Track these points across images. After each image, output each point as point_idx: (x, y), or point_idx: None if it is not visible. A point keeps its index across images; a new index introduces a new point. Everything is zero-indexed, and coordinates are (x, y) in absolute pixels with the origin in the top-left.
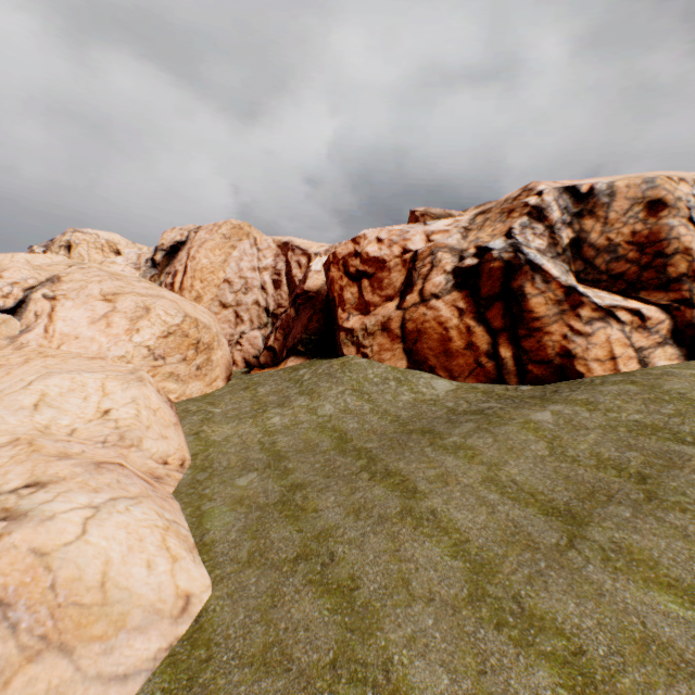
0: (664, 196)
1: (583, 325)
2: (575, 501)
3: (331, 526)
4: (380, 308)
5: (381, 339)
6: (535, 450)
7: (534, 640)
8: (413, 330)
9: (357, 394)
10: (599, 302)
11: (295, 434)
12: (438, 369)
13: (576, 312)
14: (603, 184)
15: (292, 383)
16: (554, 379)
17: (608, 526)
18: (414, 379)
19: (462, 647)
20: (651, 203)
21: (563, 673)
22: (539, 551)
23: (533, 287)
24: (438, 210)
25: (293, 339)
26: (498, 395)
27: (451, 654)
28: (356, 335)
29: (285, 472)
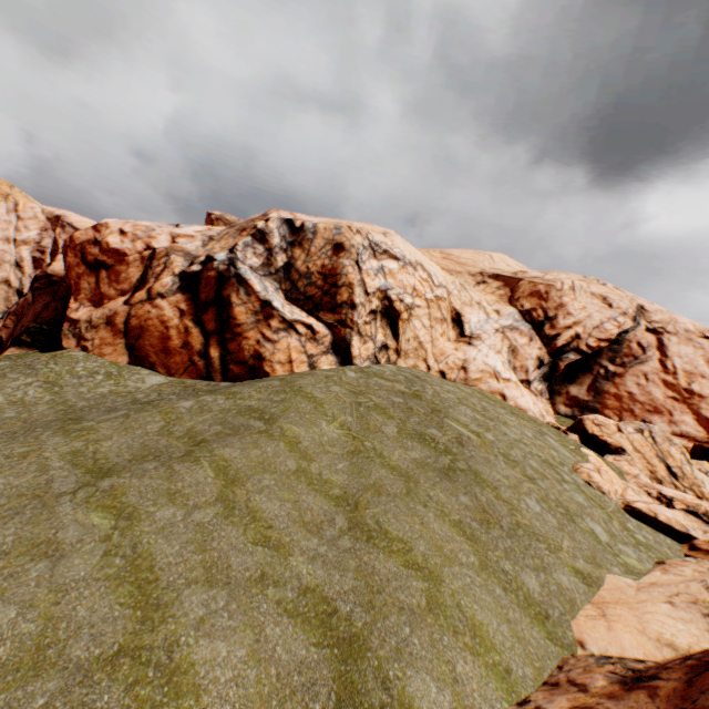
0: (344, 241)
1: (273, 333)
2: (126, 462)
3: None
4: (113, 302)
5: (105, 333)
6: (150, 428)
7: None
8: (137, 326)
9: (48, 387)
10: (290, 316)
11: None
12: (158, 366)
13: (268, 322)
14: (311, 223)
15: None
16: (249, 377)
17: (126, 476)
18: (128, 374)
19: None
20: (337, 245)
21: None
22: (41, 498)
23: (239, 297)
24: (234, 217)
25: (22, 327)
26: (194, 390)
27: None
28: (80, 326)
29: None
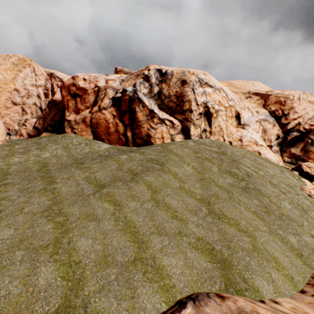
0: (186, 79)
1: (155, 125)
2: (108, 182)
3: (8, 195)
4: (83, 112)
5: (82, 126)
6: (112, 167)
7: (55, 218)
8: (95, 123)
9: (64, 149)
10: (162, 117)
11: (23, 165)
12: (105, 140)
13: (152, 120)
14: (170, 70)
15: (35, 144)
16: (144, 145)
17: (111, 188)
18: (94, 144)
19: (27, 223)
20: (183, 81)
21: (56, 225)
22: (82, 196)
23: (139, 108)
24: (127, 69)
25: (47, 124)
26: (122, 150)
27: (21, 225)
28: (72, 123)
29: (4, 179)
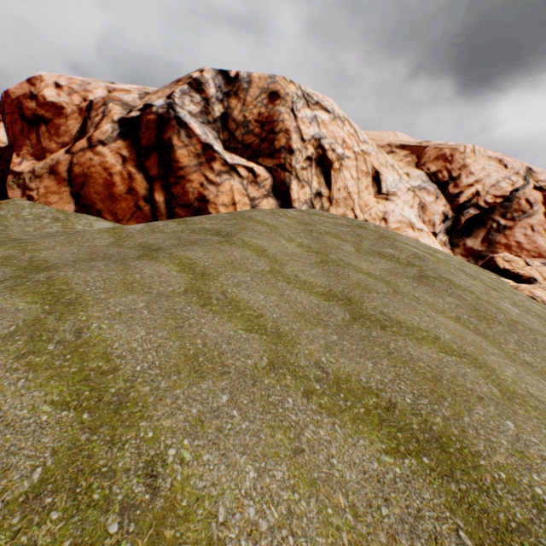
0: (279, 89)
1: (216, 176)
2: (69, 262)
3: None
4: (54, 154)
5: (49, 182)
6: (98, 243)
7: None
8: (80, 174)
9: None
10: (231, 161)
11: None
12: (105, 213)
13: (211, 165)
14: (245, 73)
15: None
16: None
17: (68, 270)
18: (76, 219)
19: None
20: (272, 94)
21: None
22: None
23: (180, 140)
24: None
25: None
26: None
27: None
28: (23, 177)
29: None
